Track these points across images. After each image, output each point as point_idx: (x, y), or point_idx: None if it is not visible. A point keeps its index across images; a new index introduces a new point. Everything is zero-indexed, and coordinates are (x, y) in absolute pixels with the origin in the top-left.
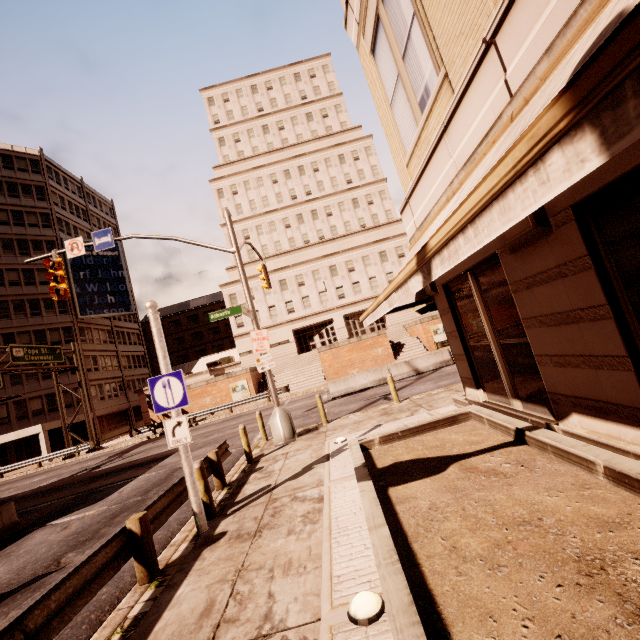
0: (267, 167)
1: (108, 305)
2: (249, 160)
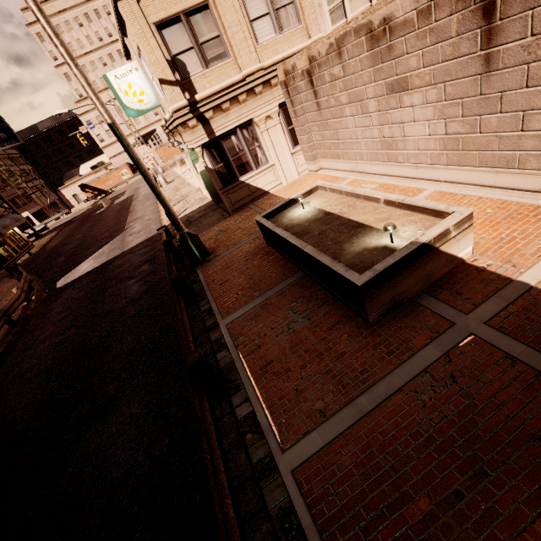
0: (69, 11)
1: (4, 140)
2: (50, 2)
